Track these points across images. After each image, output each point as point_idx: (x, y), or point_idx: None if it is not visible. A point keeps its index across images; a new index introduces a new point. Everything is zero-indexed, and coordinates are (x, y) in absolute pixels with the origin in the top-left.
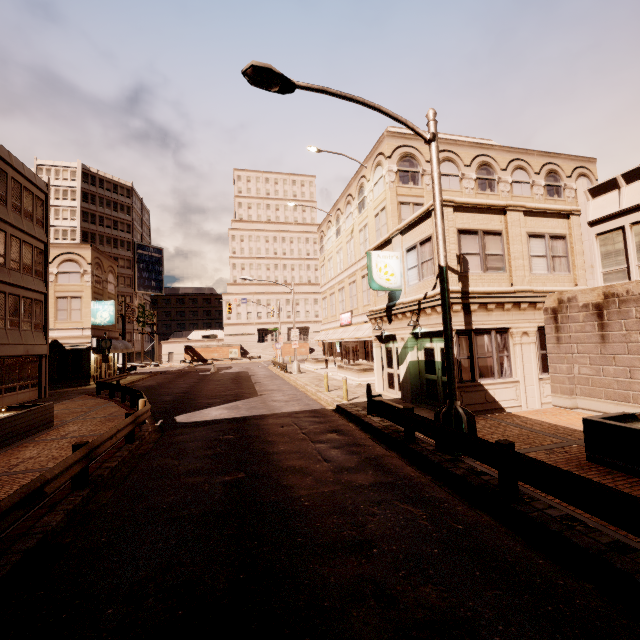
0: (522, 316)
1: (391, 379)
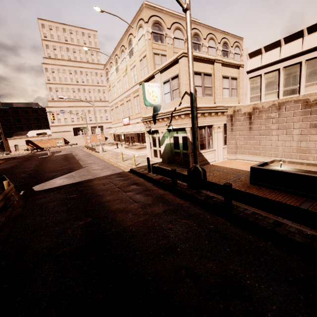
0: (218, 119)
1: (155, 152)
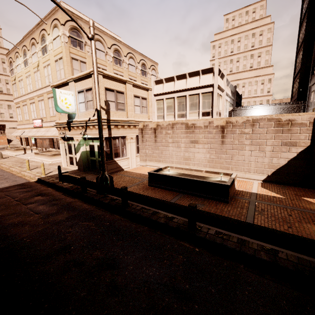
0: (131, 131)
1: (71, 160)
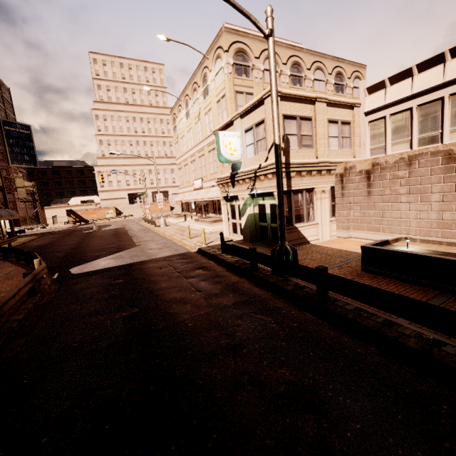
0: (322, 180)
1: (235, 227)
